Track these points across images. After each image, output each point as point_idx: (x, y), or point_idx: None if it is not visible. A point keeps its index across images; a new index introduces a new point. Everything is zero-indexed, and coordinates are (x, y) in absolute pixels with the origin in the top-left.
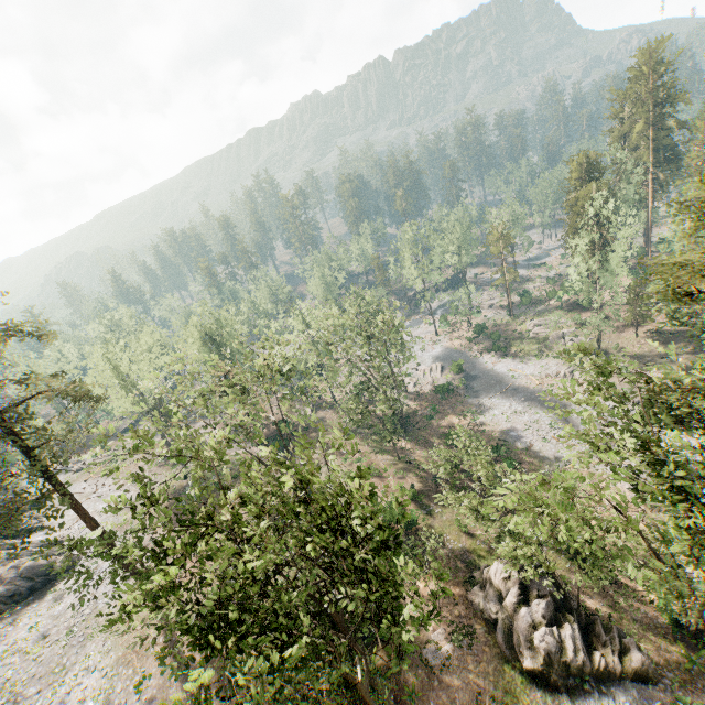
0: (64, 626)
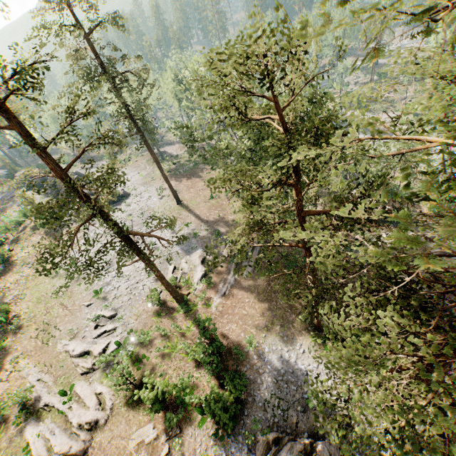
0: (137, 212)
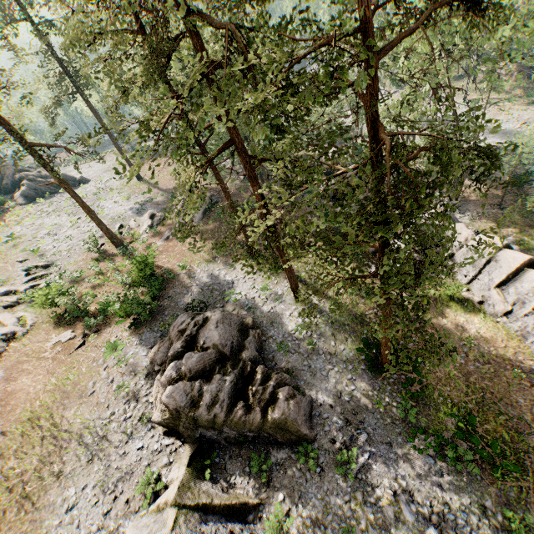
0: (94, 192)
